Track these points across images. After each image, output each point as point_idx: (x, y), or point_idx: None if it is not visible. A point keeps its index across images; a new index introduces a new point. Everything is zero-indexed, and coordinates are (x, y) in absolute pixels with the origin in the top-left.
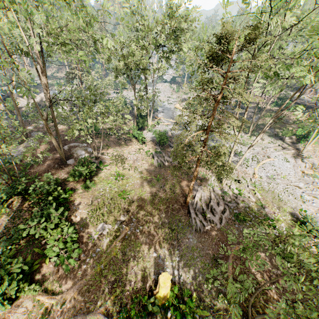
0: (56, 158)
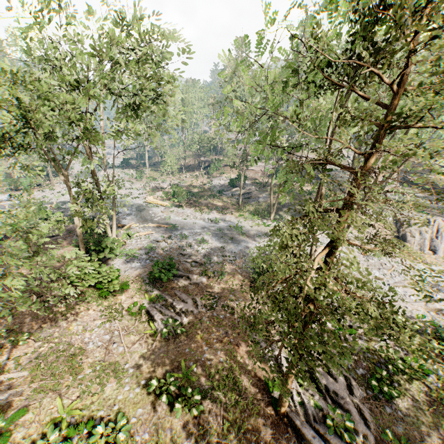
0: None
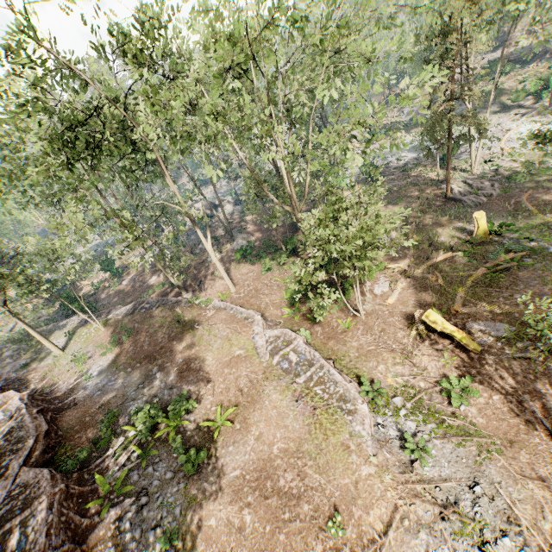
0: (282, 231)
